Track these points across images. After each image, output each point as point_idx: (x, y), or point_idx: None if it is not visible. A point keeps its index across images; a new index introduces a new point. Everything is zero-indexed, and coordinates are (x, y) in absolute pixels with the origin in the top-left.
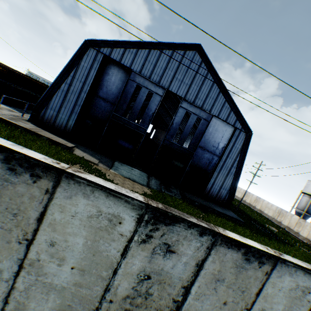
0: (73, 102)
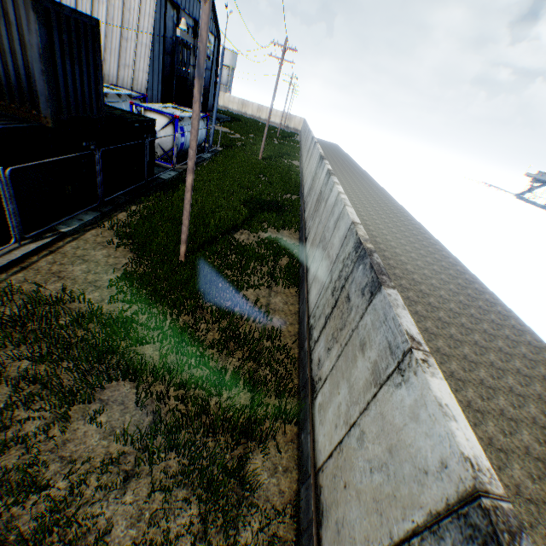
0: (157, 72)
